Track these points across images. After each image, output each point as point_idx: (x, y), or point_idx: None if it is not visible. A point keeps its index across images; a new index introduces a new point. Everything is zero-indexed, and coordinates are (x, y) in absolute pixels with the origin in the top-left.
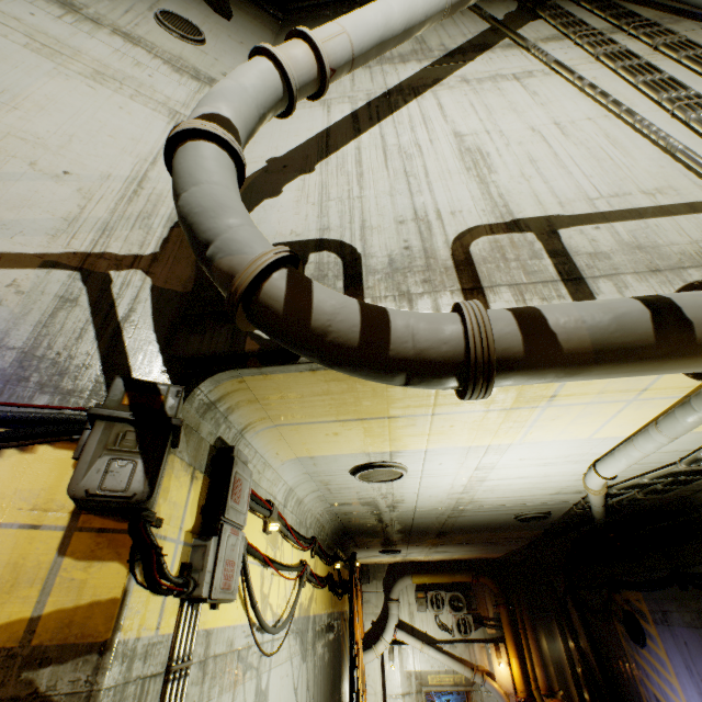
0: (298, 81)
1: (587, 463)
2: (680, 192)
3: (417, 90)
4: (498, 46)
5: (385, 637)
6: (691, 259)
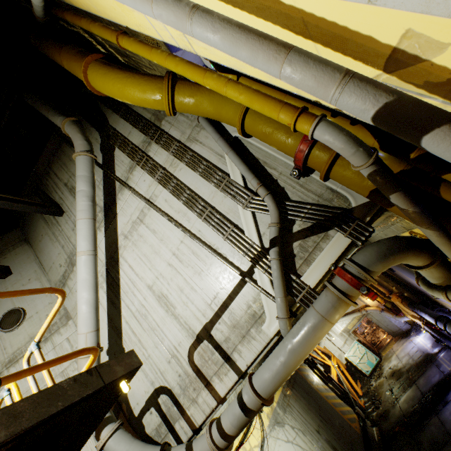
0: None
1: None
2: (230, 280)
3: (115, 258)
4: (117, 191)
5: None
6: (249, 323)
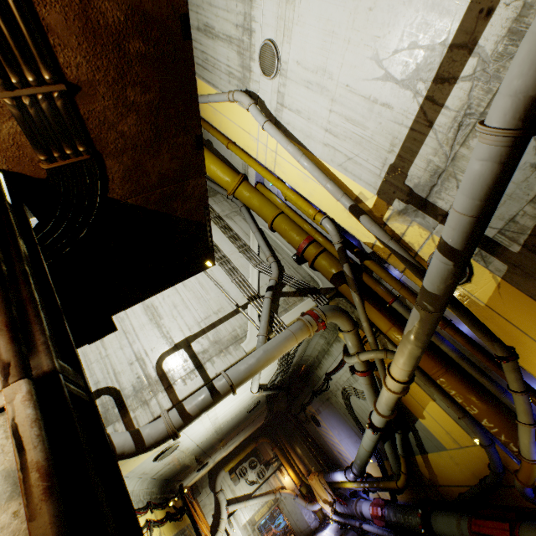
0: None
1: (250, 388)
2: (225, 309)
3: None
4: None
5: (223, 517)
6: (230, 341)
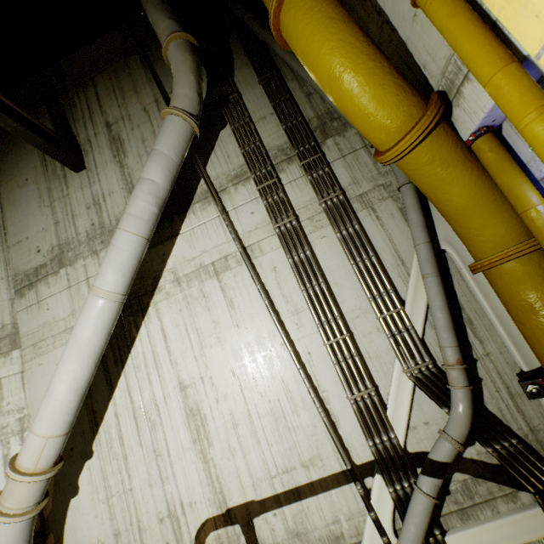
0: (38, 498)
1: None
2: (324, 462)
3: (142, 302)
4: (197, 197)
5: None
6: None
